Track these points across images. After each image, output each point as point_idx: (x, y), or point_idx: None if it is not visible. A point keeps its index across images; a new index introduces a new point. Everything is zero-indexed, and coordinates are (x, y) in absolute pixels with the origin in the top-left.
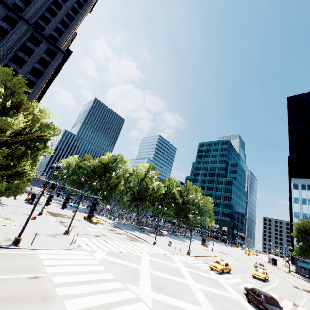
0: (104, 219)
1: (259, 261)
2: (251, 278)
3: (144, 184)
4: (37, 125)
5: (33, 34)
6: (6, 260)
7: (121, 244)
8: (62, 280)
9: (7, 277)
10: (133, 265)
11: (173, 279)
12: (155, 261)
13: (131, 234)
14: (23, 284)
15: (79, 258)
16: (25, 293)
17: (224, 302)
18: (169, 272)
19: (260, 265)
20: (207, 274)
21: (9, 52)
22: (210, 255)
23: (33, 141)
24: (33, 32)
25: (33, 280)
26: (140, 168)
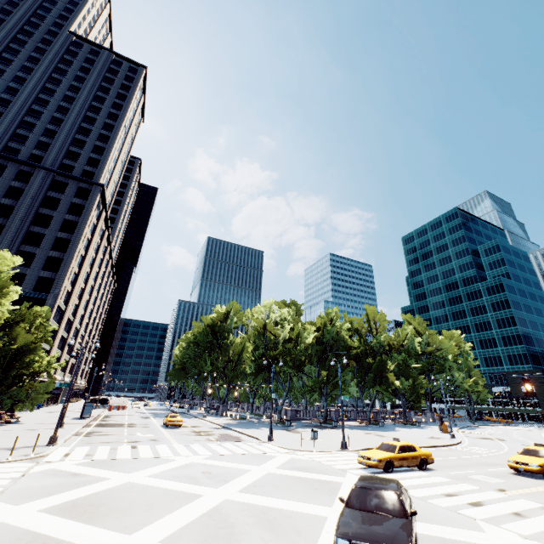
0: (216, 421)
1: None
2: (498, 475)
3: (271, 337)
4: None
5: (55, 180)
6: None
7: (165, 448)
8: None
9: None
10: (110, 473)
11: (173, 490)
12: (201, 464)
13: (239, 433)
14: None
15: None
16: None
17: (254, 523)
18: (194, 479)
19: None
20: (326, 476)
21: (28, 214)
22: (425, 444)
23: None
24: (54, 177)
25: None
26: (257, 311)
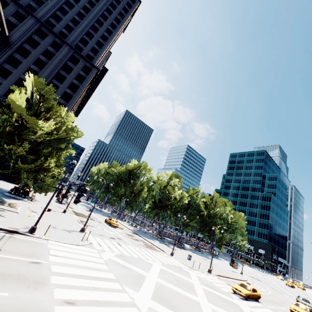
0: (125, 225)
1: (305, 296)
2: None
3: (166, 192)
4: (62, 127)
5: (73, 55)
6: (18, 244)
7: (134, 249)
8: (60, 270)
9: (11, 257)
10: (140, 270)
11: (181, 293)
12: (167, 271)
13: (148, 242)
14: (23, 266)
15: (86, 254)
16: (21, 274)
17: None
18: (179, 286)
19: (304, 300)
20: (227, 297)
21: (53, 71)
22: (237, 278)
23: (58, 142)
24: (73, 53)
25: (34, 264)
26: (162, 175)
